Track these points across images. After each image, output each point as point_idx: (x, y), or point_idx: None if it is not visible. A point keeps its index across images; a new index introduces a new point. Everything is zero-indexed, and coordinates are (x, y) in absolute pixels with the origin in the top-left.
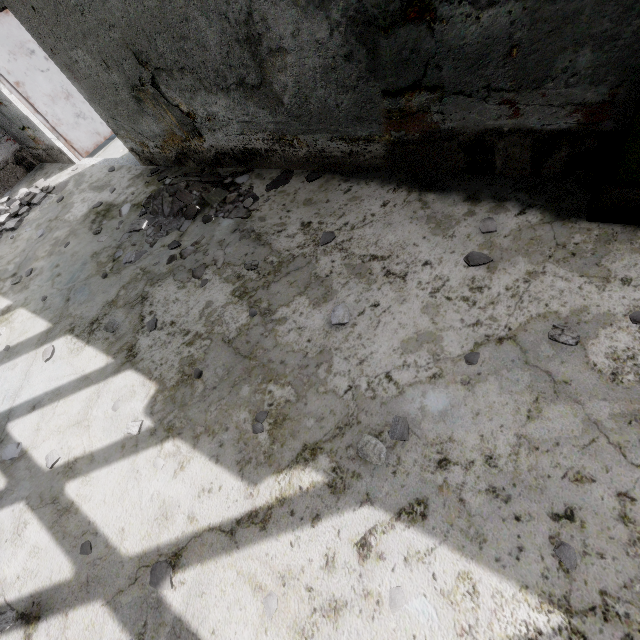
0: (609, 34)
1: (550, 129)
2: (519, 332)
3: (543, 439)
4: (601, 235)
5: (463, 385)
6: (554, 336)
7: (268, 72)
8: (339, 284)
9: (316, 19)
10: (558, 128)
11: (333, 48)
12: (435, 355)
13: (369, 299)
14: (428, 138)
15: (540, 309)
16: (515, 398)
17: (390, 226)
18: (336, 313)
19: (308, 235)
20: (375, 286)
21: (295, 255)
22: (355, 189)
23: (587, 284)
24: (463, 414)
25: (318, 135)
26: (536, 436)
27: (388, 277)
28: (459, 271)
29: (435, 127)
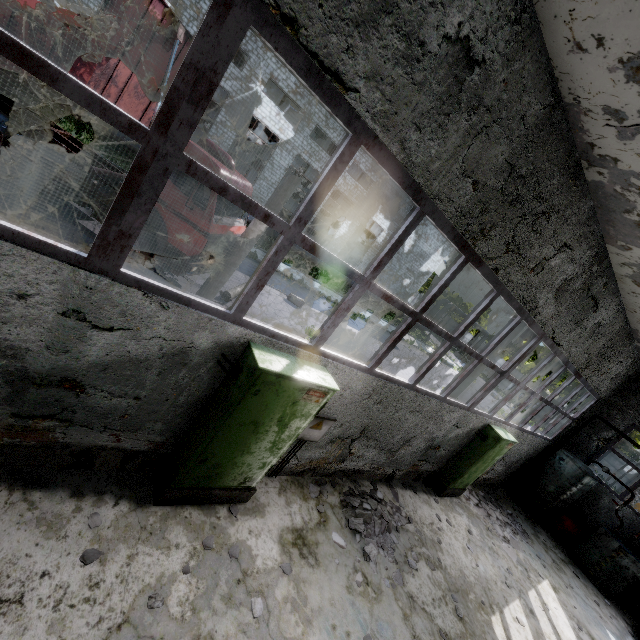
0: (170, 420)
1: (136, 449)
2: (131, 612)
3: None
4: (162, 515)
5: None
6: (152, 605)
7: None
8: None
9: None
10: (140, 449)
11: None
12: None
13: None
14: (44, 445)
15: (140, 585)
16: None
17: None
18: None
19: None
20: None
21: None
22: None
23: (161, 554)
24: None
25: None
26: None
27: (0, 607)
28: (78, 572)
29: (55, 440)
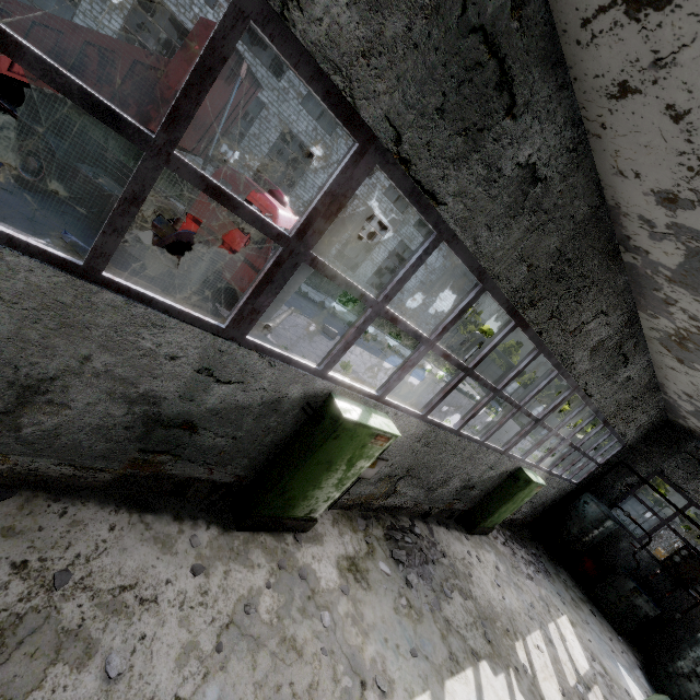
0: (254, 457)
1: (222, 481)
2: (234, 615)
3: (262, 677)
4: (244, 539)
5: (222, 670)
6: (248, 611)
7: (28, 409)
8: (99, 630)
9: (119, 405)
10: (226, 481)
11: (120, 420)
12: (200, 658)
13: (136, 633)
14: (155, 476)
15: (237, 595)
16: (246, 661)
17: (126, 551)
18: (114, 664)
19: (31, 579)
20: (136, 618)
21: (22, 613)
22: (73, 511)
23: (248, 572)
24: (229, 691)
25: (43, 459)
26: (260, 678)
27: (144, 604)
28: (191, 582)
29: (164, 471)
